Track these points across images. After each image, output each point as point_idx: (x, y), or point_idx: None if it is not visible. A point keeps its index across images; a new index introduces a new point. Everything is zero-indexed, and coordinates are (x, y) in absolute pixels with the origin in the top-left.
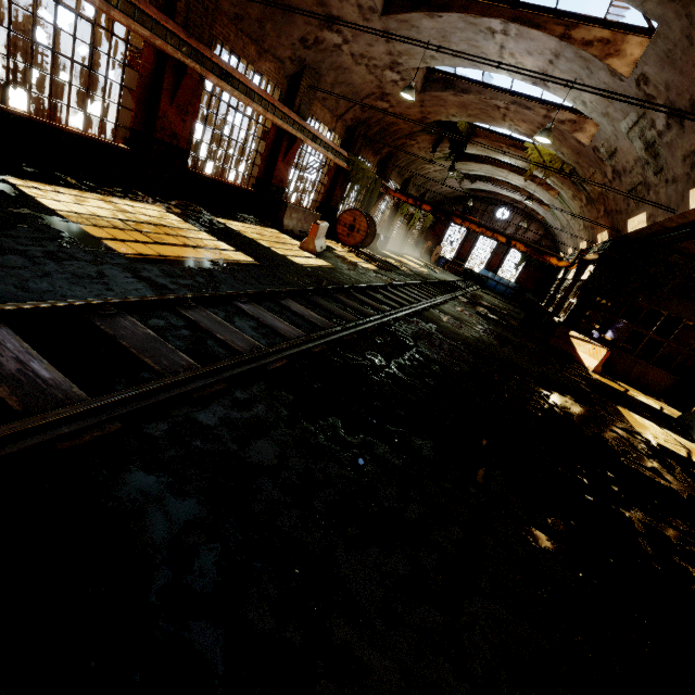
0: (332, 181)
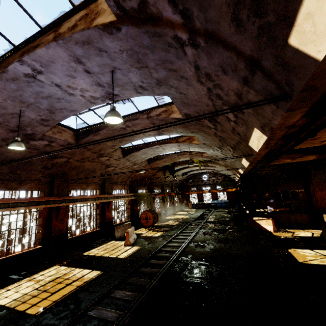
0: (132, 205)
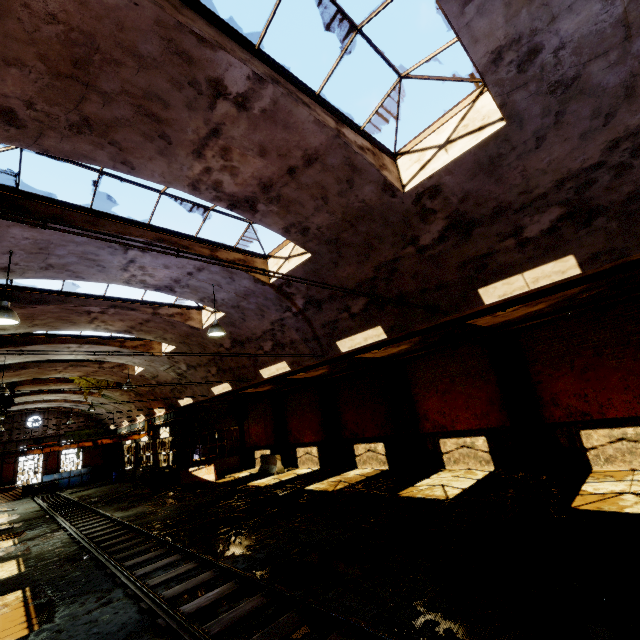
0: None
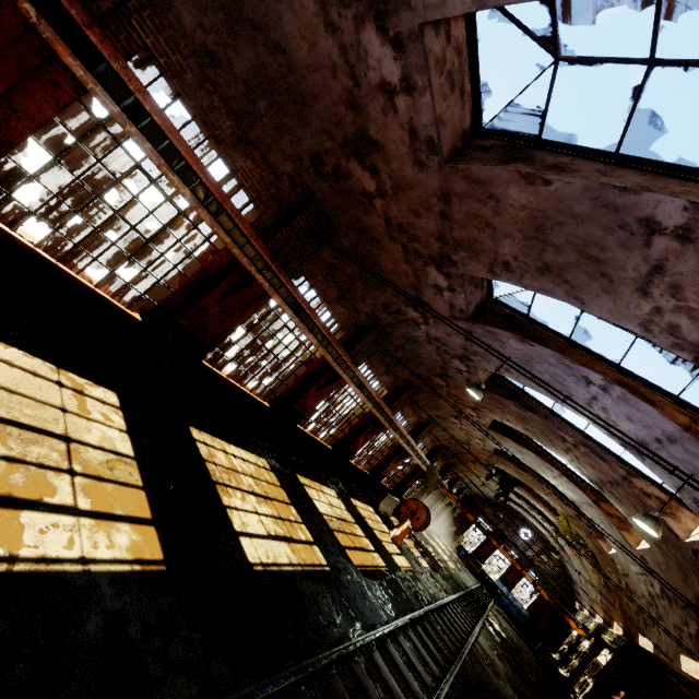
0: (411, 473)
